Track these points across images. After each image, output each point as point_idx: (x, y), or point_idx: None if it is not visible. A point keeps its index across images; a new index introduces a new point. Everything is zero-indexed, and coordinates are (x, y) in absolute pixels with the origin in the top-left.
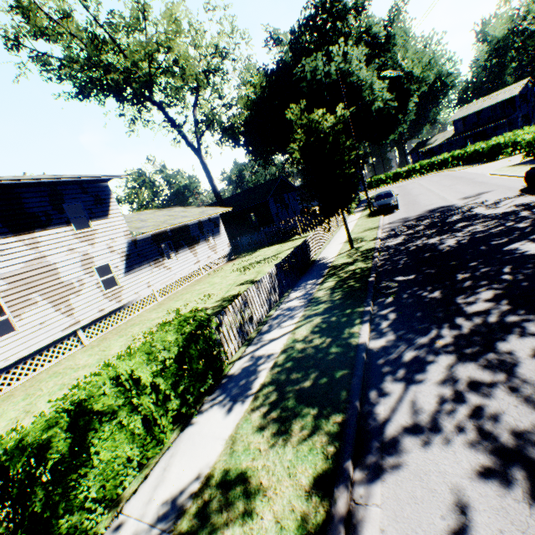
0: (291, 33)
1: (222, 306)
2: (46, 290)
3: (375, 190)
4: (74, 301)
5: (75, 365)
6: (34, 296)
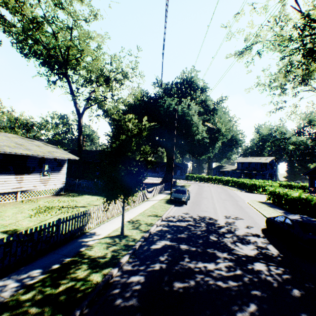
0: (166, 84)
1: None
2: None
3: (187, 182)
4: None
5: None
6: None
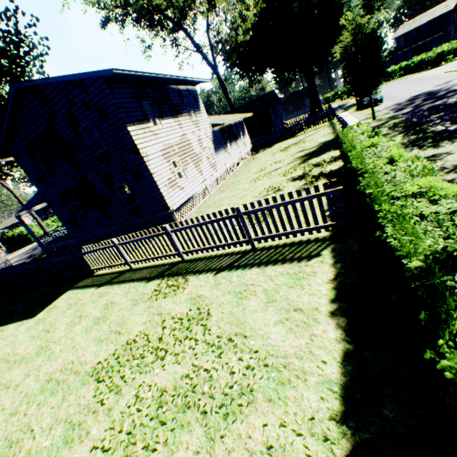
0: None
1: (303, 158)
2: (190, 156)
3: (338, 101)
4: (201, 166)
5: (226, 196)
6: (188, 159)
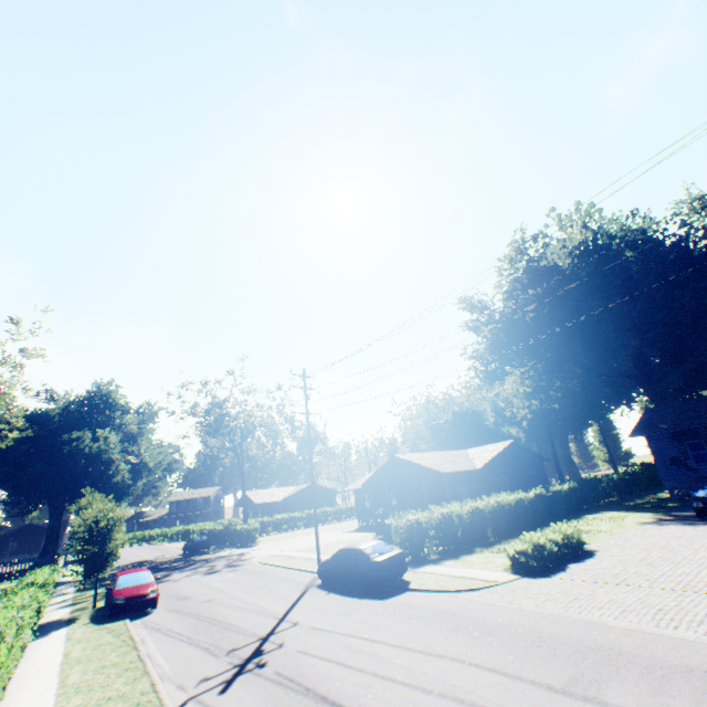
0: (71, 404)
1: None
2: None
3: None
4: None
5: None
6: None
